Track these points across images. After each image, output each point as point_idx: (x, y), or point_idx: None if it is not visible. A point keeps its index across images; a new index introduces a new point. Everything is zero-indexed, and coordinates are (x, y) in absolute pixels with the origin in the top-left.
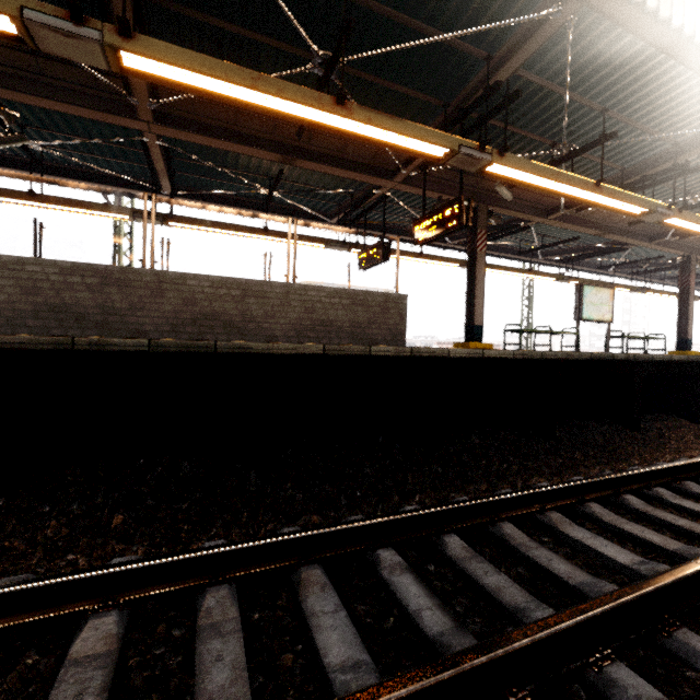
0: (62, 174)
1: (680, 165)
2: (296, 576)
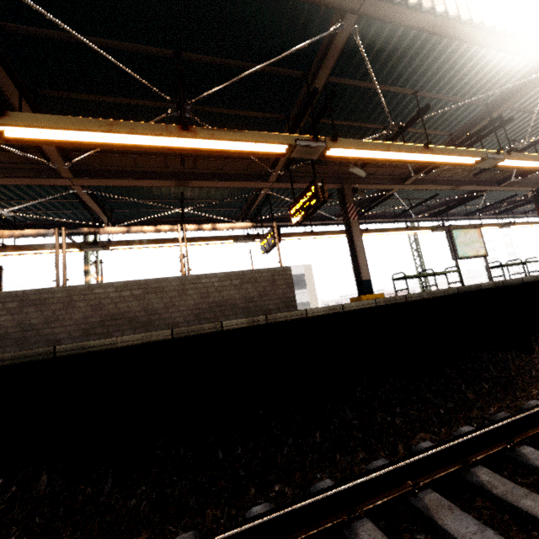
0: (35, 228)
1: (495, 119)
2: None
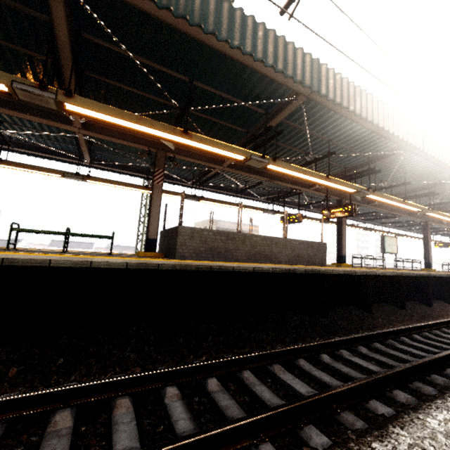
0: (143, 173)
1: (431, 192)
2: (388, 342)
